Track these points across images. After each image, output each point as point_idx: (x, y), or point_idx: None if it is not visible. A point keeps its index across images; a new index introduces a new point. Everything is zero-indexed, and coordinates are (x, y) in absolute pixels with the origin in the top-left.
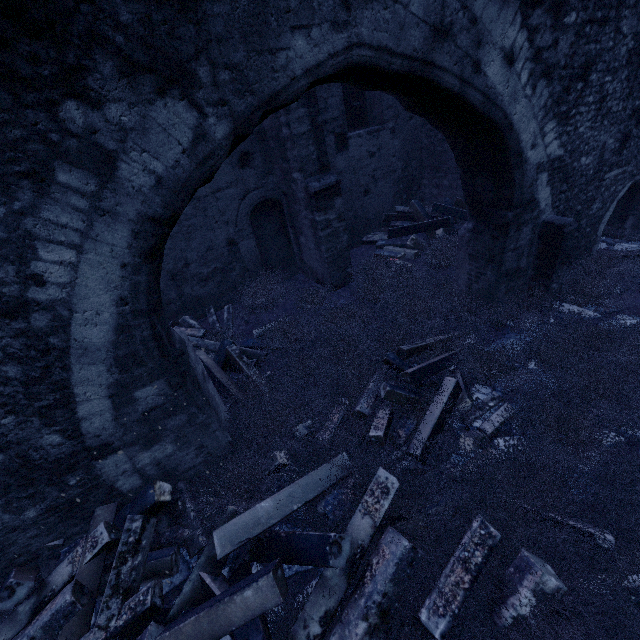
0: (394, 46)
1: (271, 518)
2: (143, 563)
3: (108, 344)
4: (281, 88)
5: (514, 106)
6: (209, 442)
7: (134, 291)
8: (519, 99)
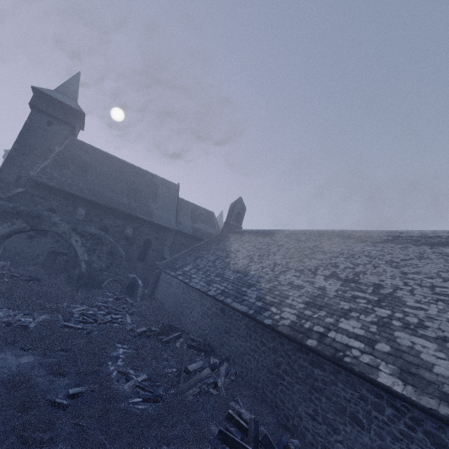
0: (56, 231)
1: None
2: None
3: None
4: (39, 228)
5: (77, 247)
6: None
7: (3, 235)
8: (78, 247)
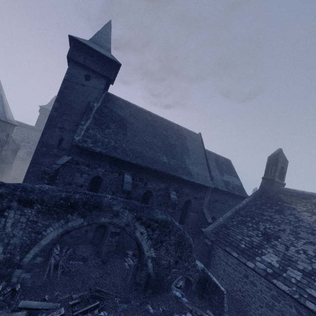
0: (118, 224)
1: (34, 306)
2: (1, 300)
3: (43, 245)
4: (98, 222)
5: (142, 241)
6: (36, 281)
7: (55, 239)
8: (144, 241)
